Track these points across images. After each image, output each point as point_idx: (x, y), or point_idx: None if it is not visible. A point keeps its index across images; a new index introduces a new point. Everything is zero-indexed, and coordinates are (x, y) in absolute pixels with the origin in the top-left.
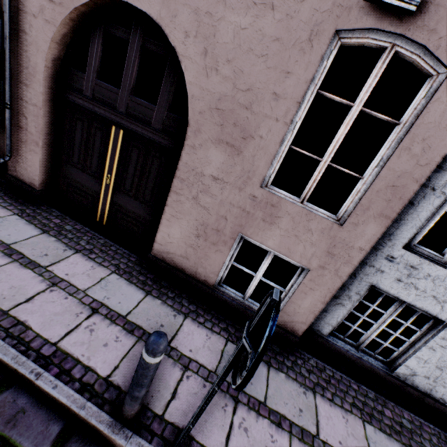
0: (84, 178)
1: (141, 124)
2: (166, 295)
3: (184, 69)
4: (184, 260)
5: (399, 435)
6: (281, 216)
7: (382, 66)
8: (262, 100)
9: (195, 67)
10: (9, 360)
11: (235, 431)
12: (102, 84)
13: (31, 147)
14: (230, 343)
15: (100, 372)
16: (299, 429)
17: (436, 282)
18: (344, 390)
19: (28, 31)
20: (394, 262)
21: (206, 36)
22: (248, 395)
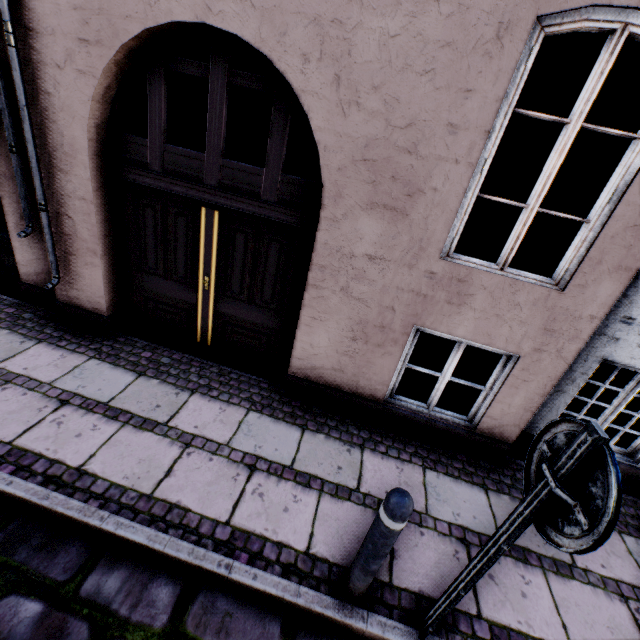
0: (168, 287)
1: (245, 198)
2: (326, 426)
3: (308, 110)
4: (337, 374)
5: None
6: (473, 293)
7: (609, 58)
8: (431, 137)
9: (323, 105)
10: (186, 556)
11: (479, 581)
12: (175, 149)
13: (87, 259)
14: (429, 471)
15: (296, 546)
16: (551, 561)
17: None
18: None
19: (52, 92)
20: (633, 324)
21: (336, 56)
22: (477, 533)
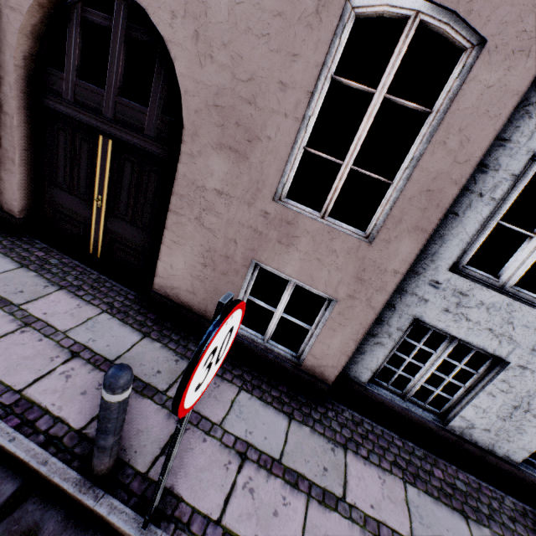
0: (71, 202)
1: (132, 132)
2: (169, 338)
3: (174, 58)
4: (190, 295)
5: (450, 499)
6: (299, 236)
7: (405, 40)
8: (267, 92)
9: (186, 55)
10: None
11: (237, 492)
12: (84, 84)
13: (7, 166)
14: (244, 393)
15: (72, 424)
16: (321, 491)
17: (491, 311)
18: (385, 446)
19: None
20: (439, 288)
21: (196, 15)
22: (260, 451)
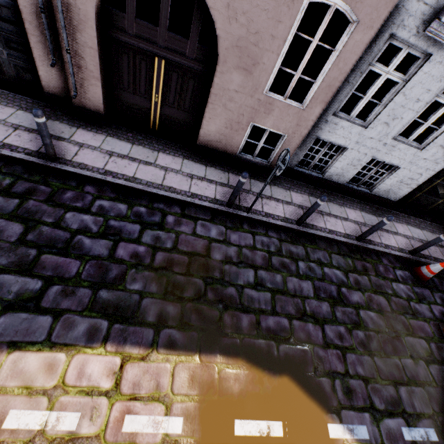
0: (135, 99)
1: (179, 55)
2: (214, 165)
3: (214, 18)
4: (218, 143)
5: None
6: (274, 109)
7: (329, 17)
8: (264, 40)
9: (221, 17)
10: (181, 198)
11: (264, 205)
12: (142, 23)
13: (93, 82)
14: (252, 180)
15: (211, 197)
16: (285, 202)
17: (345, 130)
18: (301, 188)
19: None
20: (327, 123)
21: None
22: (265, 195)
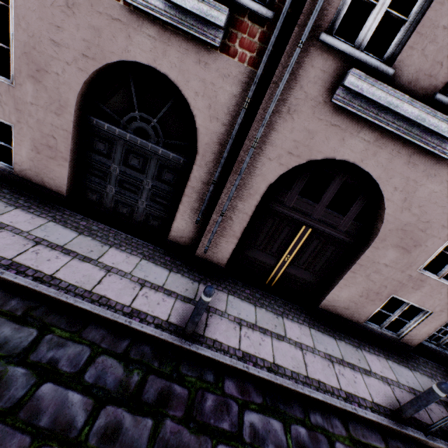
0: (262, 256)
1: (329, 227)
2: (341, 336)
3: (386, 206)
4: (344, 310)
5: None
6: (424, 286)
7: None
8: (433, 228)
9: (394, 206)
10: (340, 405)
11: (428, 412)
12: (302, 199)
13: (229, 239)
14: (388, 361)
15: (368, 399)
16: (444, 402)
17: None
18: (441, 373)
19: (259, 167)
20: None
21: (408, 192)
22: (417, 390)
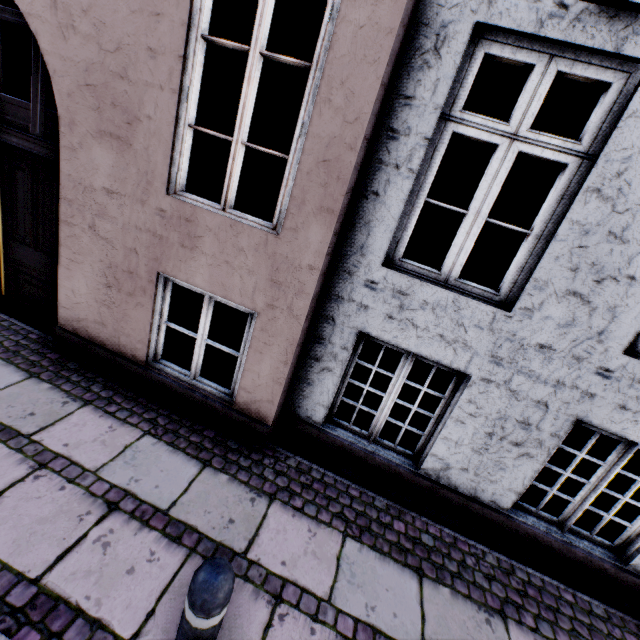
0: None
1: (17, 132)
2: (66, 379)
3: (36, 34)
4: (100, 327)
5: (406, 555)
6: (202, 236)
7: None
8: (137, 62)
9: (48, 28)
10: None
11: (83, 546)
12: None
13: None
14: (149, 438)
15: None
16: (214, 546)
17: (438, 312)
18: (332, 496)
19: None
20: (377, 289)
21: None
22: (141, 501)
